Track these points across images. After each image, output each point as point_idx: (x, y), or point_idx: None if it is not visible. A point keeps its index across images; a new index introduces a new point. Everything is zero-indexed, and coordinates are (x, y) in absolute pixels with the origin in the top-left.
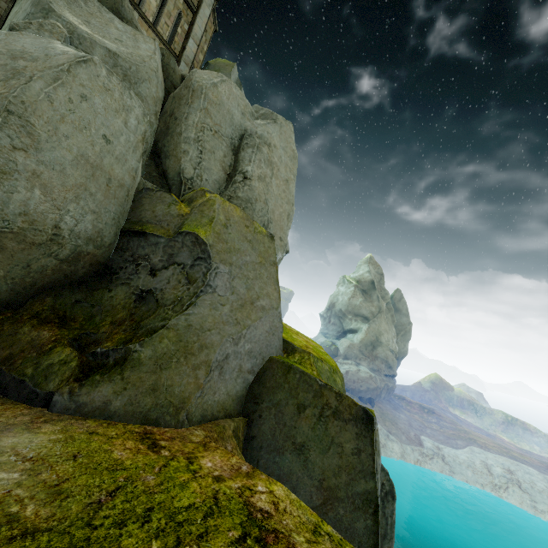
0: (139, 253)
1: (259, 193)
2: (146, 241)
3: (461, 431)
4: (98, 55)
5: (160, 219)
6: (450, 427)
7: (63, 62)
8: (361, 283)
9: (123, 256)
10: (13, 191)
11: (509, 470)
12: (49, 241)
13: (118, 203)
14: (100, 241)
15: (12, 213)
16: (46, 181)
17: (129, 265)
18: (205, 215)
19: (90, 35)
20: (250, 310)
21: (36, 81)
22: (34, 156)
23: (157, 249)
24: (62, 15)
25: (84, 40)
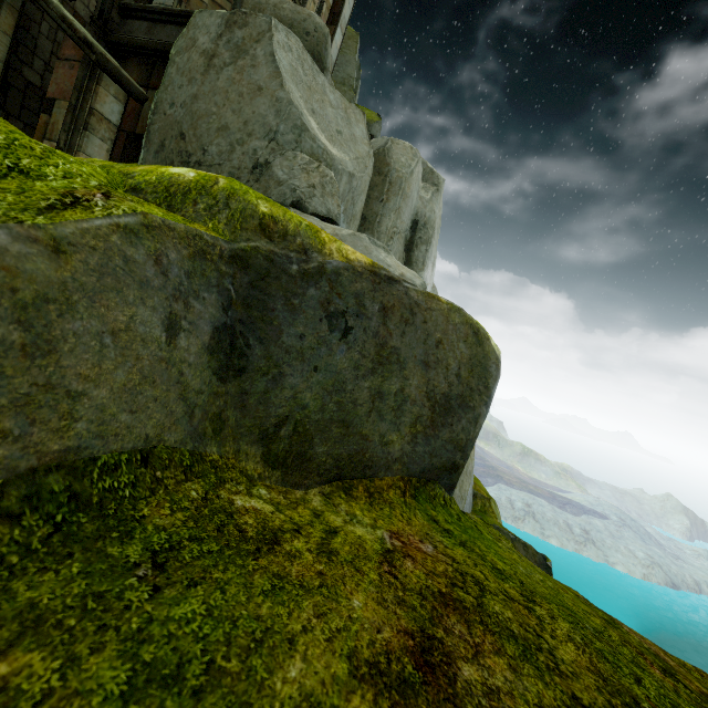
0: None
1: None
2: None
3: (489, 468)
4: (341, 186)
5: None
6: (480, 464)
7: None
8: None
9: None
10: None
11: (528, 504)
12: None
13: None
14: None
15: None
16: None
17: None
18: None
19: (341, 163)
20: (466, 481)
21: None
22: None
23: None
24: (317, 137)
25: (337, 174)
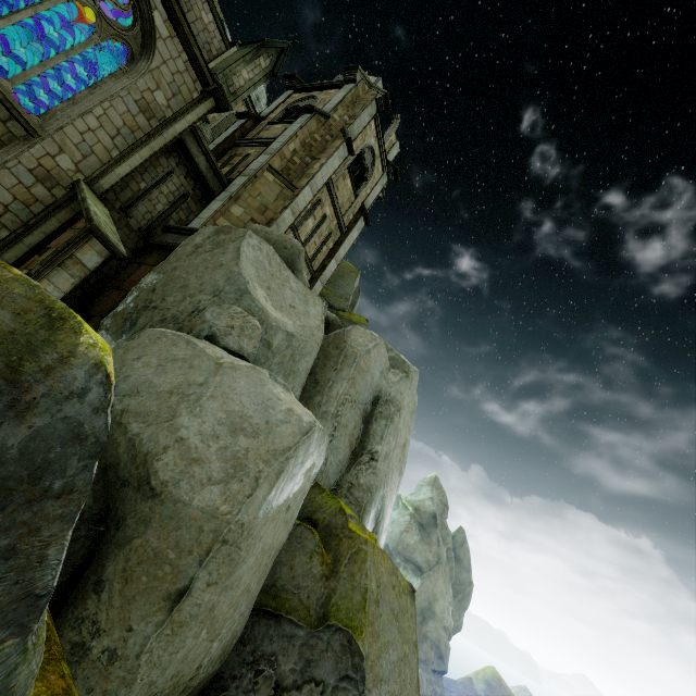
0: (263, 649)
1: (381, 477)
2: (278, 627)
3: None
4: (276, 340)
5: (299, 584)
6: None
7: (289, 444)
8: (420, 513)
9: (241, 653)
10: (179, 647)
11: None
12: (180, 692)
13: (264, 577)
14: (228, 647)
15: (163, 681)
16: (217, 610)
17: (246, 672)
18: (357, 583)
19: (277, 321)
20: None
21: (261, 486)
22: (222, 583)
23: (291, 647)
24: (257, 299)
25: (270, 328)
